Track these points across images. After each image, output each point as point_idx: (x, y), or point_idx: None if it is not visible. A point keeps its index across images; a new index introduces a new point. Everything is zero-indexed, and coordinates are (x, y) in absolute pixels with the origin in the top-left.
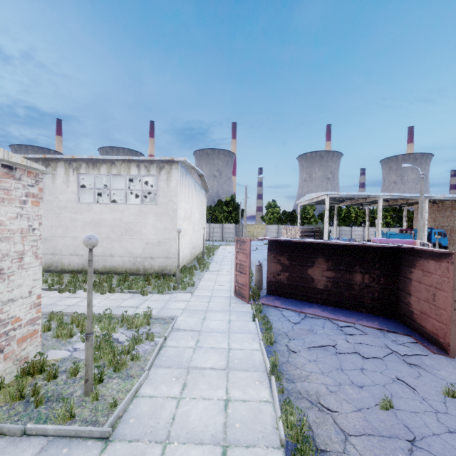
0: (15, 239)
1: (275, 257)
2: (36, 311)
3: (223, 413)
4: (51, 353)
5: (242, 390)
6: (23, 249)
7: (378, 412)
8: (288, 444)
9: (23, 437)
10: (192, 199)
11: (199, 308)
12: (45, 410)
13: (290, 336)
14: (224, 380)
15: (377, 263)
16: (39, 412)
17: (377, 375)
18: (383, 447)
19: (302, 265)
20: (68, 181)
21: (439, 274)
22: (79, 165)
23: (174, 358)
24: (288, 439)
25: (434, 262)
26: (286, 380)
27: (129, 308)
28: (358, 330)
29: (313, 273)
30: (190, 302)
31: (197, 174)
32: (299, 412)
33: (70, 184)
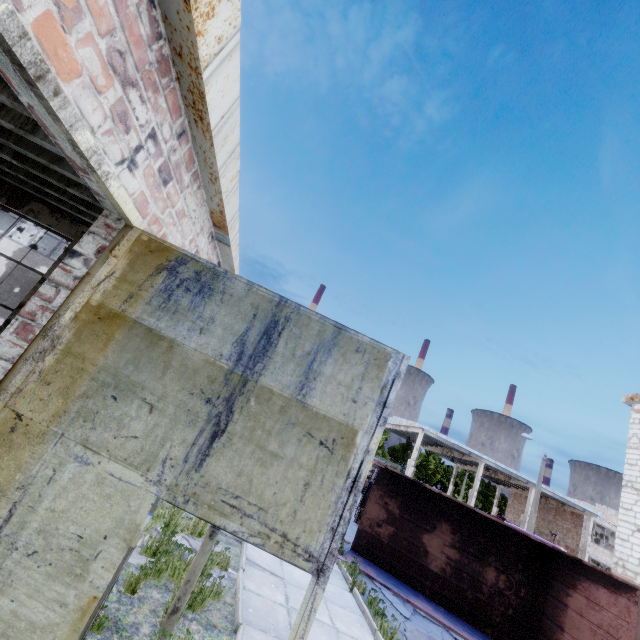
0: None
1: (382, 497)
2: None
3: None
4: None
5: None
6: None
7: None
8: None
9: None
10: None
11: None
12: None
13: (410, 639)
14: None
15: (521, 563)
16: None
17: None
18: None
19: (417, 524)
20: None
21: (614, 613)
22: None
23: (266, 615)
24: None
25: (607, 592)
26: None
27: None
28: None
29: (430, 542)
30: None
31: None
32: None
33: None
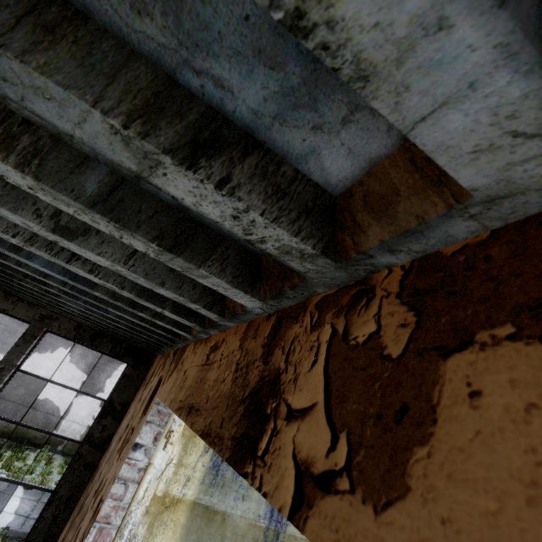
0: None
1: None
2: None
3: None
4: None
5: None
6: None
7: None
8: None
9: None
10: None
11: None
12: None
13: None
14: None
15: None
16: None
17: None
18: None
19: None
20: None
21: None
22: None
23: None
24: None
25: None
26: None
27: None
28: None
29: None
30: None
31: None
32: None
33: None
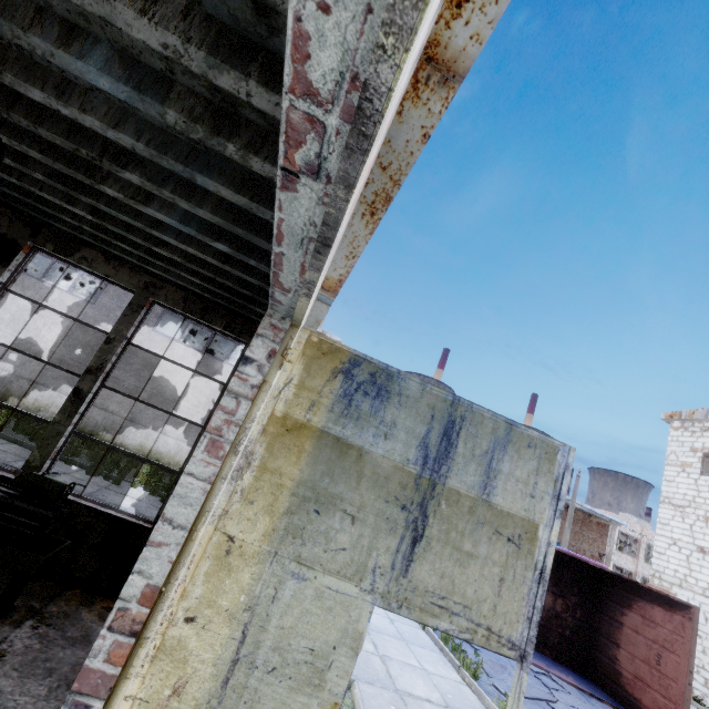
0: None
1: None
2: None
3: None
4: None
5: None
6: None
7: None
8: None
9: None
10: None
11: None
12: None
13: (487, 671)
14: None
15: (576, 587)
16: None
17: None
18: None
19: None
20: None
21: (669, 629)
22: None
23: (365, 667)
24: None
25: (662, 610)
26: None
27: None
28: (558, 684)
29: None
30: None
31: None
32: None
33: None
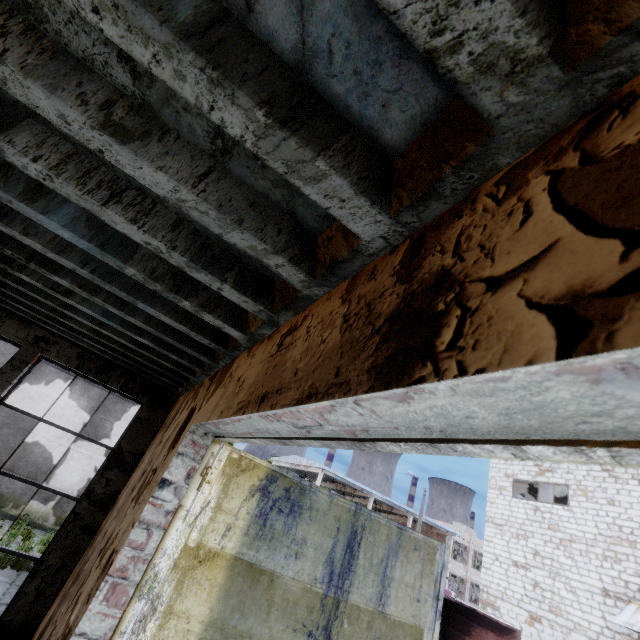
0: None
1: None
2: None
3: None
4: None
5: None
6: None
7: None
8: None
9: None
10: None
11: None
12: None
13: None
14: None
15: None
16: None
17: None
18: None
19: None
20: None
21: None
22: None
23: None
24: None
25: (494, 635)
26: None
27: None
28: None
29: None
30: None
31: None
32: None
33: None
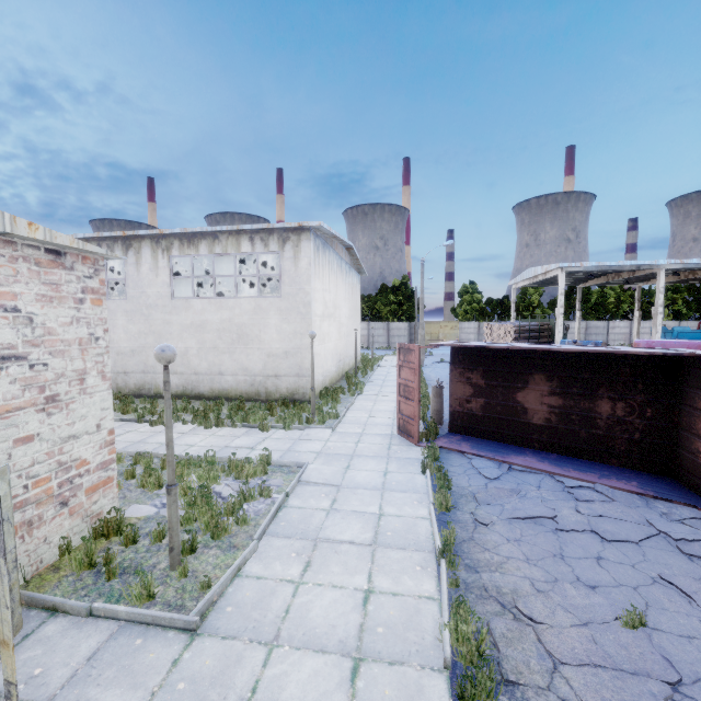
0: (72, 354)
1: (462, 374)
2: (109, 451)
3: (360, 610)
4: (133, 508)
5: (393, 577)
6: (84, 366)
7: (618, 630)
8: (456, 667)
9: (89, 618)
10: (336, 285)
11: (342, 451)
12: (119, 584)
13: (480, 499)
14: (368, 560)
15: (641, 383)
16: (112, 587)
17: (626, 570)
18: (620, 688)
19: (507, 386)
20: (156, 267)
21: None
22: (170, 244)
23: (298, 523)
24: (457, 659)
25: None
26: (466, 568)
27: (241, 450)
28: (600, 495)
29: (526, 399)
30: (329, 442)
31: (343, 247)
32: (476, 620)
33: (160, 272)
